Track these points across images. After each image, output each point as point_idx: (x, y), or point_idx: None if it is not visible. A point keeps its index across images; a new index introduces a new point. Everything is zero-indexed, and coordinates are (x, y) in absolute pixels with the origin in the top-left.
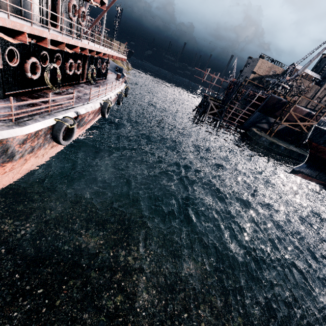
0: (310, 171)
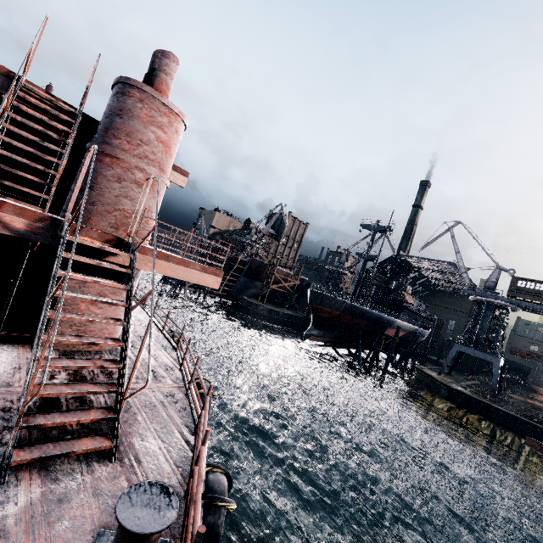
0: (318, 331)
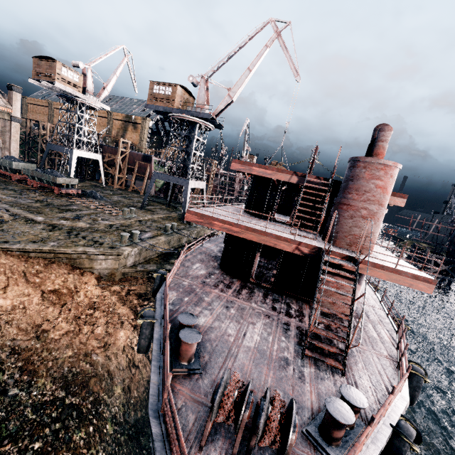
0: None
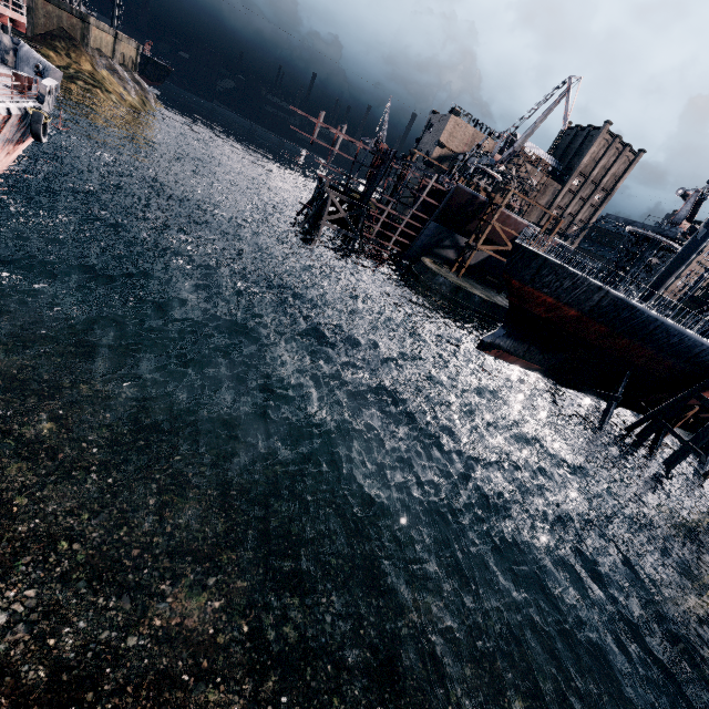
0: (513, 343)
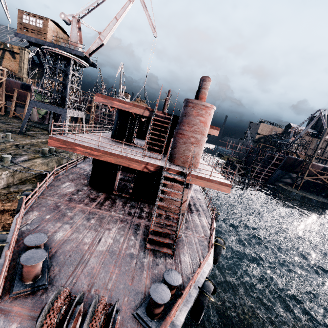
0: None
